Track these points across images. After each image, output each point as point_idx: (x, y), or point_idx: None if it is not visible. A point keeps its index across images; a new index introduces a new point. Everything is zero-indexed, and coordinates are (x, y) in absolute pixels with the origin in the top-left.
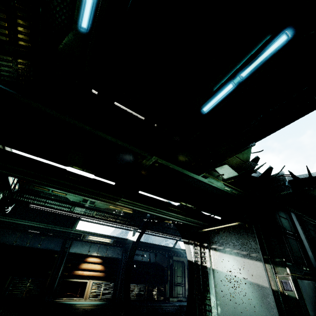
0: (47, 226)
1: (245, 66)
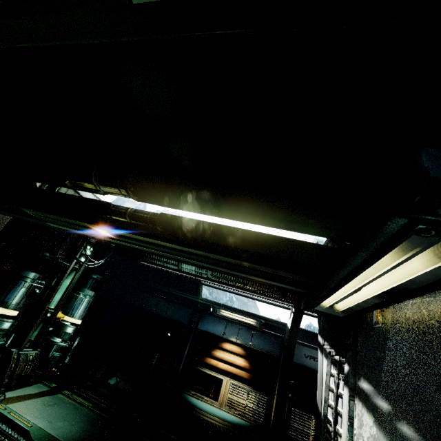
0: (170, 291)
1: None
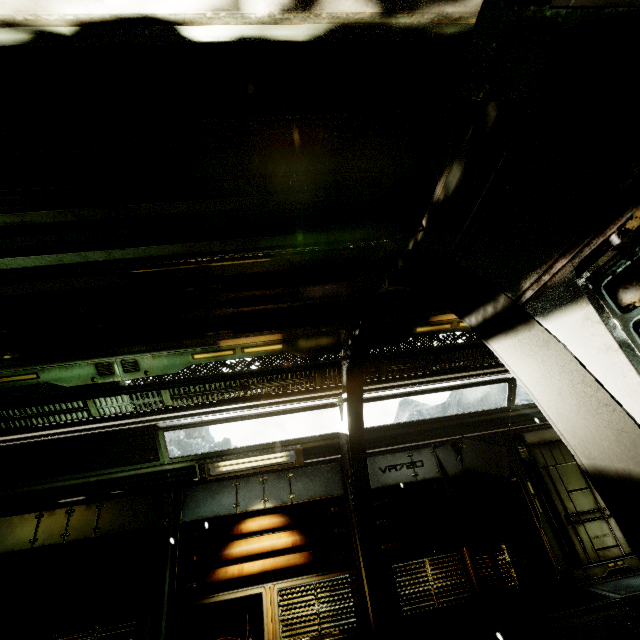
0: (93, 477)
1: None
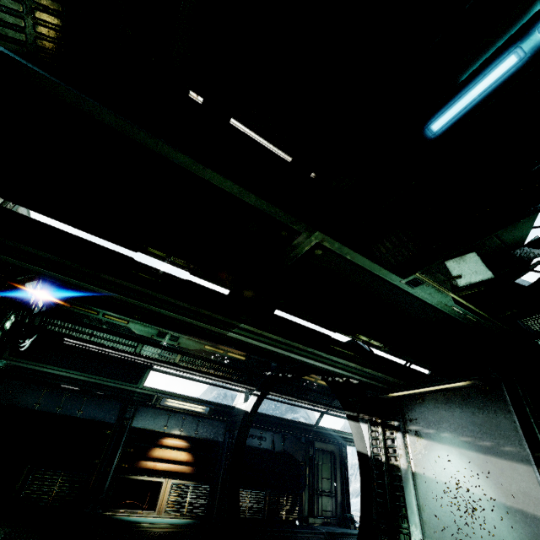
0: (93, 379)
1: None
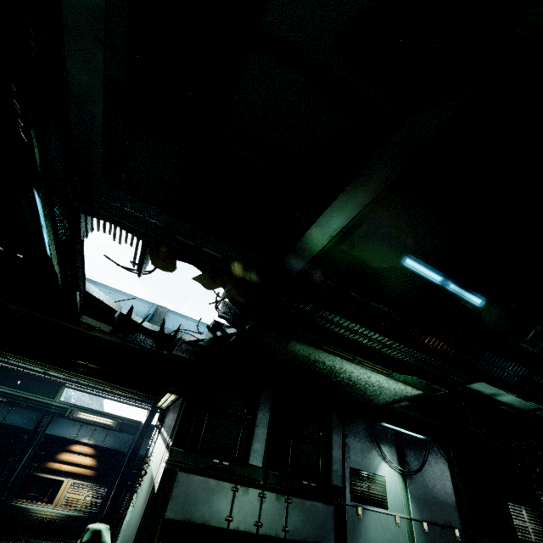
0: (18, 393)
1: (39, 215)
